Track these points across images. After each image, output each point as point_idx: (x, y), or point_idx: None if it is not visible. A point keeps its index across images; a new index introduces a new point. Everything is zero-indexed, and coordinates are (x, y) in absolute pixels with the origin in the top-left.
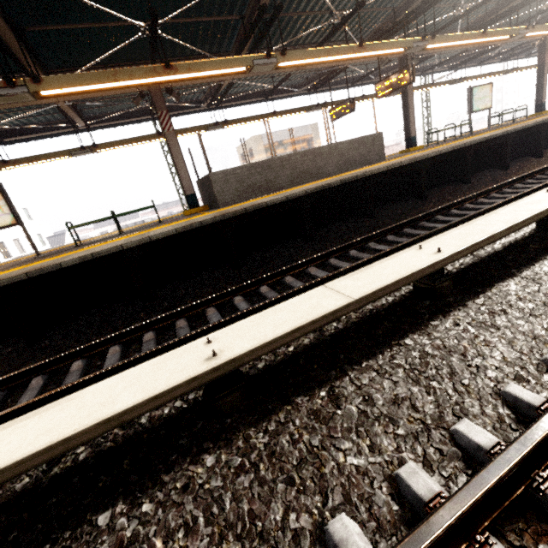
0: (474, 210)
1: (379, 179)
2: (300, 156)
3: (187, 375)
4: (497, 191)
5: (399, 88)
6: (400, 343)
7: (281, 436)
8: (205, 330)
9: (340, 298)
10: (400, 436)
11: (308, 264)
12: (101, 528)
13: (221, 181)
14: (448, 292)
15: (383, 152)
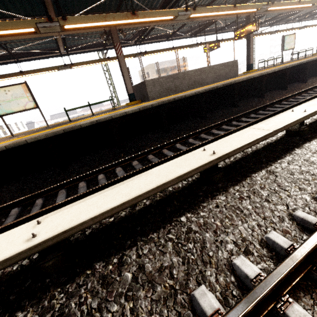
0: (295, 102)
1: (241, 85)
2: (193, 72)
3: (206, 160)
4: (305, 93)
5: (249, 34)
6: (293, 153)
7: (253, 187)
8: (172, 157)
9: (264, 131)
10: (312, 184)
11: (211, 128)
12: (184, 222)
13: (151, 85)
14: (306, 133)
15: (237, 72)
